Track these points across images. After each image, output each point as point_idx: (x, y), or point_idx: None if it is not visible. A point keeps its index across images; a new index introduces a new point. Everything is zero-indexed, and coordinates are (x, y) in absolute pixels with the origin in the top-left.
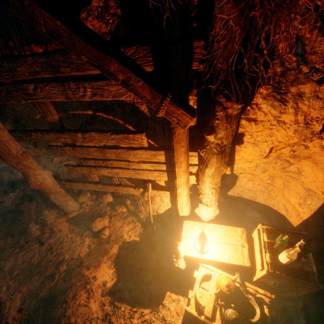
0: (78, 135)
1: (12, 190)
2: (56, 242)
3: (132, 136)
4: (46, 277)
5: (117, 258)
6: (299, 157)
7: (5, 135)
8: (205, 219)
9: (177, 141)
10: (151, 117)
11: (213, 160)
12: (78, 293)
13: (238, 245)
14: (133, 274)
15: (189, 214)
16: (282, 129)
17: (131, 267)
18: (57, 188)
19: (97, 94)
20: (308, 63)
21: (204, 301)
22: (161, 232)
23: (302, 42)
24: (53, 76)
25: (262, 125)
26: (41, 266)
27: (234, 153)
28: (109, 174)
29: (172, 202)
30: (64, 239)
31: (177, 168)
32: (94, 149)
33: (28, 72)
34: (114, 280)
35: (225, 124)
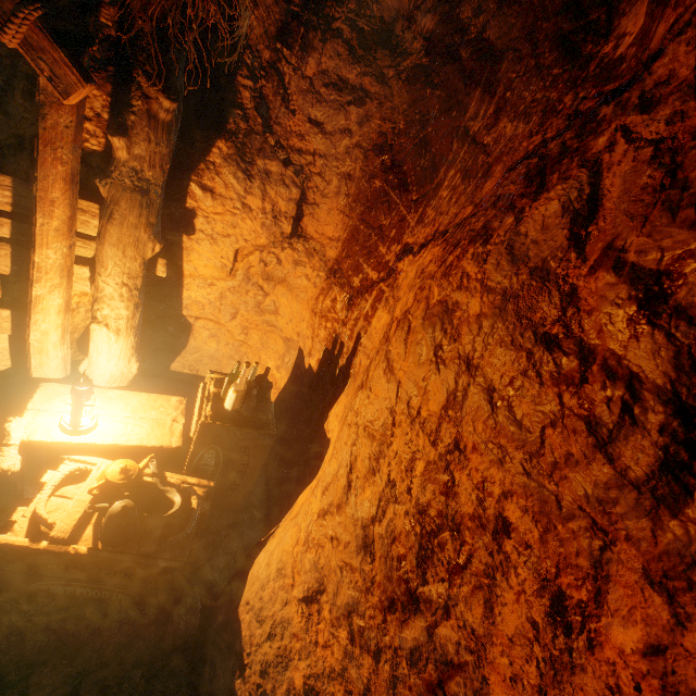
0: None
1: None
2: None
3: None
4: None
5: None
6: (274, 279)
7: None
8: (104, 380)
9: (49, 142)
10: None
11: (126, 205)
12: None
13: (167, 420)
14: None
15: (62, 377)
16: (248, 219)
17: None
18: None
19: None
20: (274, 134)
21: (59, 518)
22: None
23: (267, 104)
24: None
25: (223, 204)
26: None
27: (182, 256)
28: None
29: (16, 354)
30: None
31: (41, 215)
32: None
33: None
34: None
35: (147, 129)
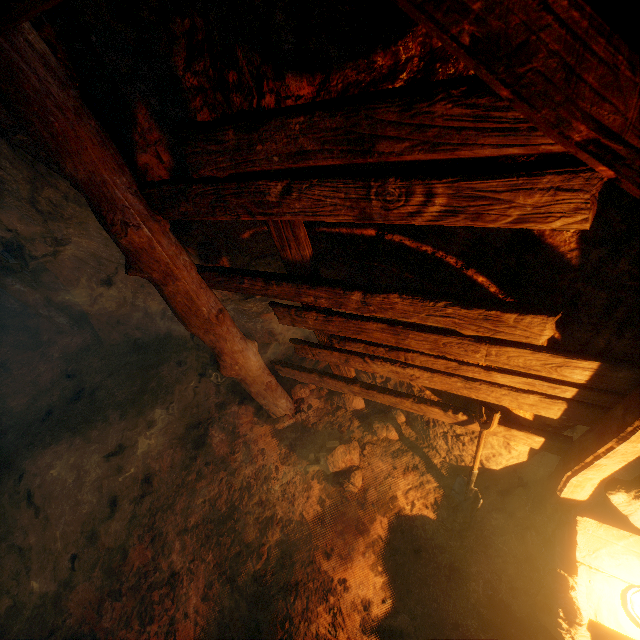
0: (351, 295)
1: (174, 353)
2: (256, 475)
3: (514, 319)
4: (245, 546)
5: (387, 551)
6: None
7: (193, 280)
8: None
9: None
10: (578, 266)
11: None
12: (311, 607)
13: None
14: (431, 603)
15: (586, 497)
16: None
17: (424, 584)
18: (265, 376)
19: (460, 213)
20: None
21: None
22: (489, 512)
23: None
24: (344, 162)
25: None
26: (233, 518)
27: None
28: (390, 375)
29: (532, 453)
30: (271, 472)
31: None
32: (378, 326)
33: (281, 154)
34: (386, 604)
35: None
